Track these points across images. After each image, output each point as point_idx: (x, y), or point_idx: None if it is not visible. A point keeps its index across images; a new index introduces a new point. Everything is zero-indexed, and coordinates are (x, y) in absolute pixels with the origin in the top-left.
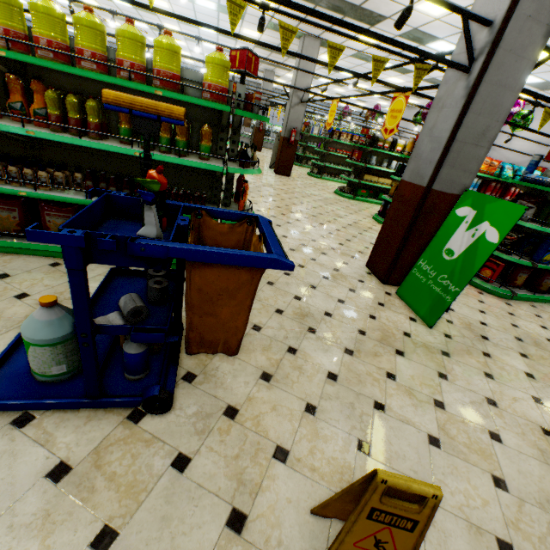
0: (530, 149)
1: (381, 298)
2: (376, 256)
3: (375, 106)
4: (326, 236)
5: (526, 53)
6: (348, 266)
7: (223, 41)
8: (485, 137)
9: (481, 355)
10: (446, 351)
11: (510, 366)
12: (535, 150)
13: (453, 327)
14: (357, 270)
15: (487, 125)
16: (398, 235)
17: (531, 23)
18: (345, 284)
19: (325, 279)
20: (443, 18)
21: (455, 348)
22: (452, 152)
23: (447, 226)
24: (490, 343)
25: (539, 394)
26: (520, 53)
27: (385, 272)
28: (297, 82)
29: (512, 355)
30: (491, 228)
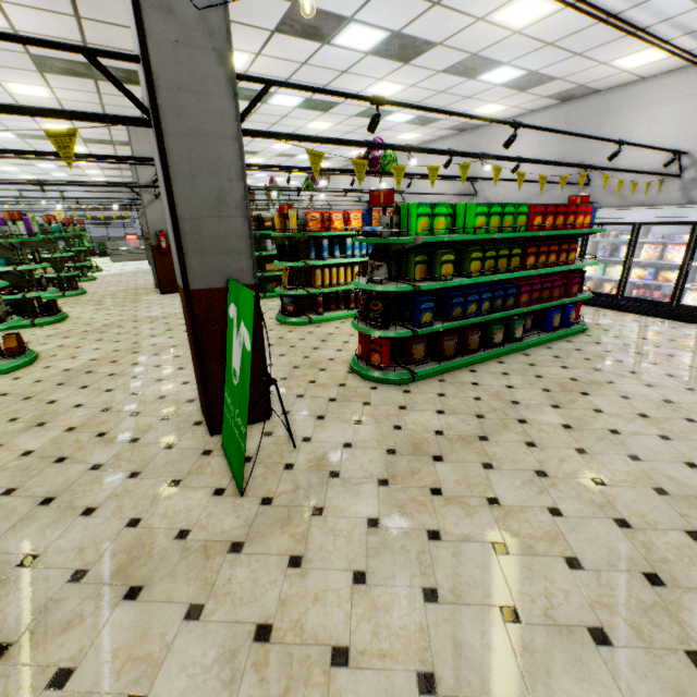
0: (446, 187)
1: (186, 468)
2: (199, 395)
3: (270, 180)
4: (167, 377)
5: (209, 89)
6: (166, 423)
7: (39, 144)
8: (227, 203)
9: (308, 516)
10: (243, 538)
11: (347, 518)
12: (451, 187)
13: (288, 477)
14: (178, 424)
15: (219, 188)
16: (195, 361)
17: (187, 50)
18: (130, 466)
19: (92, 471)
20: (251, 69)
21: (266, 523)
22: (188, 234)
23: (229, 335)
24: (338, 481)
25: (369, 561)
26: (199, 90)
27: (206, 418)
28: (140, 174)
29: (364, 490)
30: (245, 329)
